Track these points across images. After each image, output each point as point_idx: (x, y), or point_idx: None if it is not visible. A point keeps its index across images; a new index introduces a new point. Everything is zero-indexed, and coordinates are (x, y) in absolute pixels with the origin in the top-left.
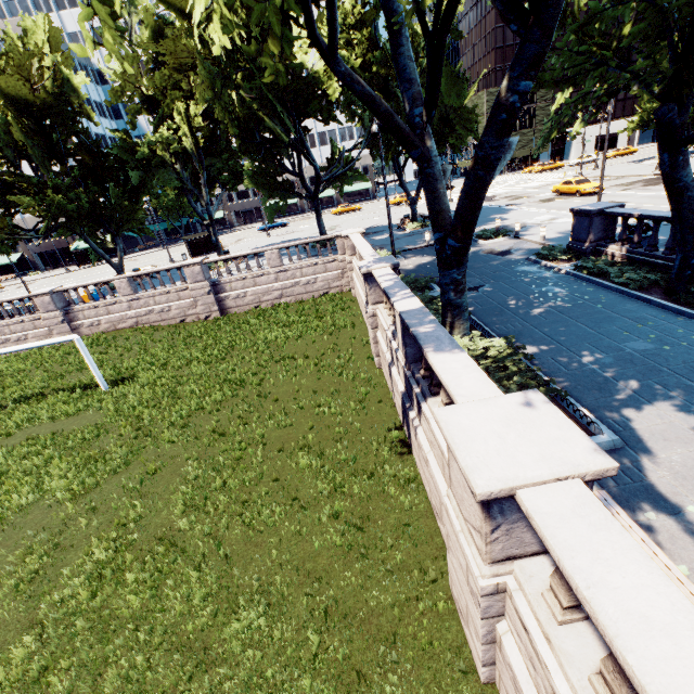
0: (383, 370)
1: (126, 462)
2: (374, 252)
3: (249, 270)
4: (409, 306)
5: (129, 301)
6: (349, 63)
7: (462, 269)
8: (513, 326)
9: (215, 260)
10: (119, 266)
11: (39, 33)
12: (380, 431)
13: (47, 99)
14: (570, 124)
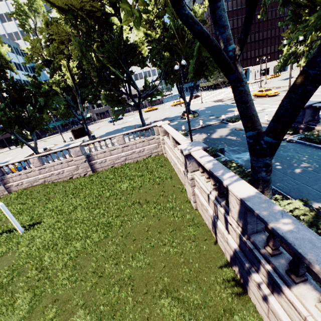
0: (199, 211)
1: (29, 310)
2: (184, 137)
3: (107, 147)
4: (245, 191)
5: (39, 170)
6: (152, 37)
7: (272, 156)
8: (290, 184)
9: (87, 143)
10: (35, 148)
11: None
12: (214, 268)
13: None
14: (298, 57)
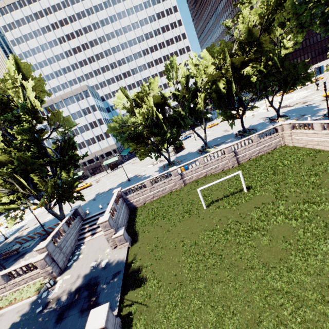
0: None
1: (325, 198)
2: None
3: (246, 145)
4: None
5: (203, 166)
6: (258, 68)
7: None
8: None
9: (234, 144)
10: (169, 159)
11: (155, 83)
12: None
13: (162, 102)
14: None
